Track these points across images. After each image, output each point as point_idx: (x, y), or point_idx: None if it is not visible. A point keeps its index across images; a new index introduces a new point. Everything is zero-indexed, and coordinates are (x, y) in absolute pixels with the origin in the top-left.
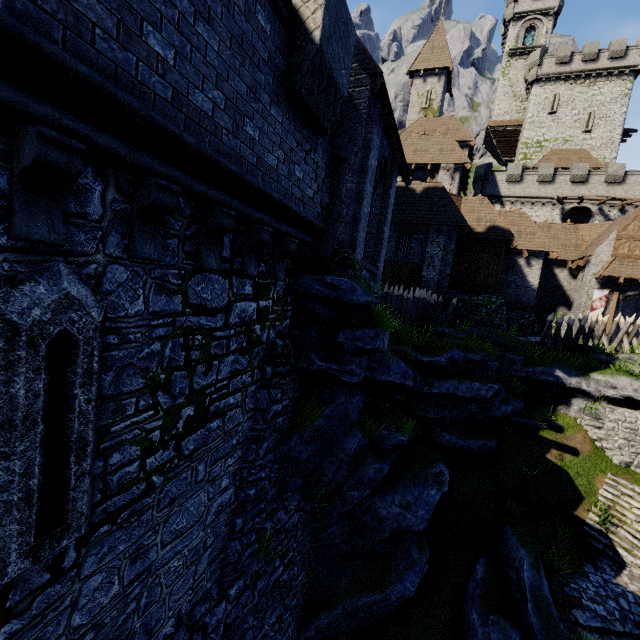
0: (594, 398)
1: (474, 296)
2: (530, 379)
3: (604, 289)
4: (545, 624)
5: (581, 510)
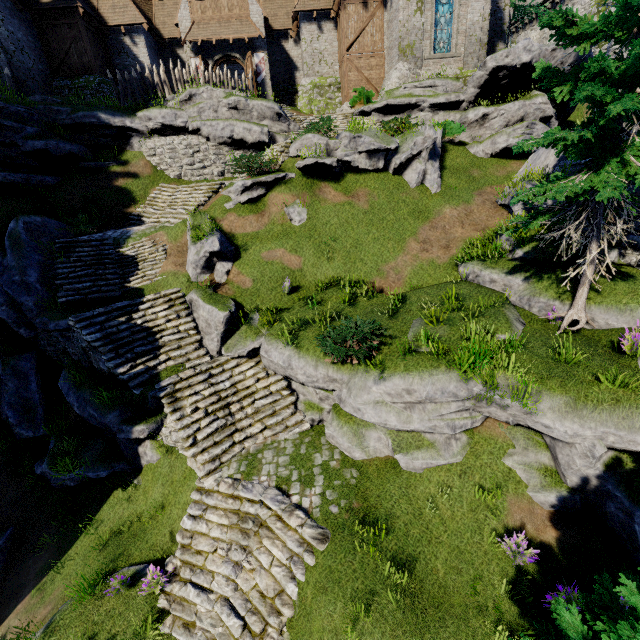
0: (147, 134)
1: (76, 80)
2: (79, 125)
3: (197, 57)
4: (13, 243)
5: (132, 209)
